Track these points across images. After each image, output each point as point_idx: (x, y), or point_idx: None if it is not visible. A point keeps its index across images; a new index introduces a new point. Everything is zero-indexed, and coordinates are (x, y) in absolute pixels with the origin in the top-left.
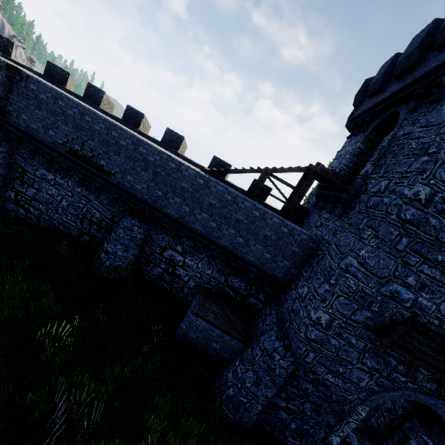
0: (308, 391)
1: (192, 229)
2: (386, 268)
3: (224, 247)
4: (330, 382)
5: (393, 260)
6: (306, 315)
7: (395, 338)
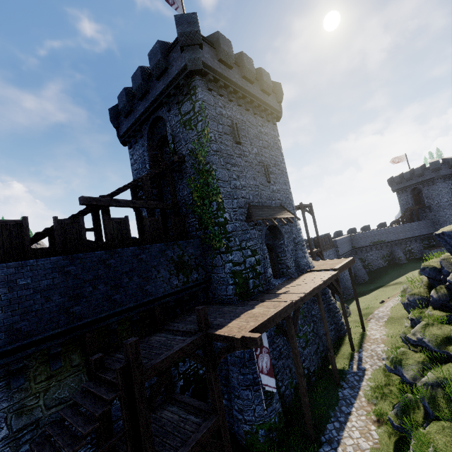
0: None
1: (409, 237)
2: None
3: (418, 235)
4: None
5: None
6: None
7: None
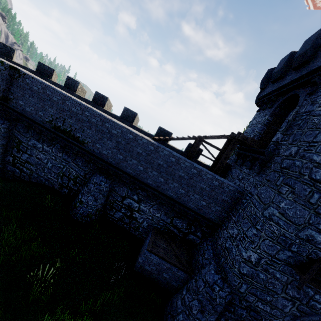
0: (242, 316)
1: (145, 183)
2: (302, 217)
3: (170, 196)
4: (260, 308)
5: (307, 211)
6: (238, 253)
7: (313, 275)
